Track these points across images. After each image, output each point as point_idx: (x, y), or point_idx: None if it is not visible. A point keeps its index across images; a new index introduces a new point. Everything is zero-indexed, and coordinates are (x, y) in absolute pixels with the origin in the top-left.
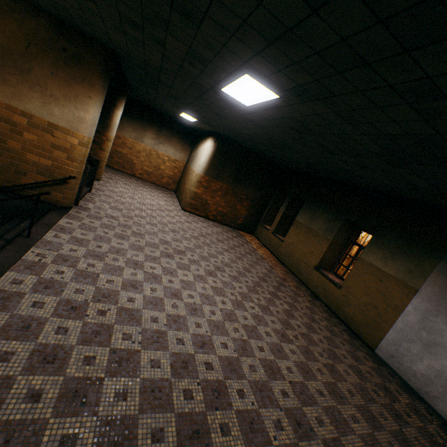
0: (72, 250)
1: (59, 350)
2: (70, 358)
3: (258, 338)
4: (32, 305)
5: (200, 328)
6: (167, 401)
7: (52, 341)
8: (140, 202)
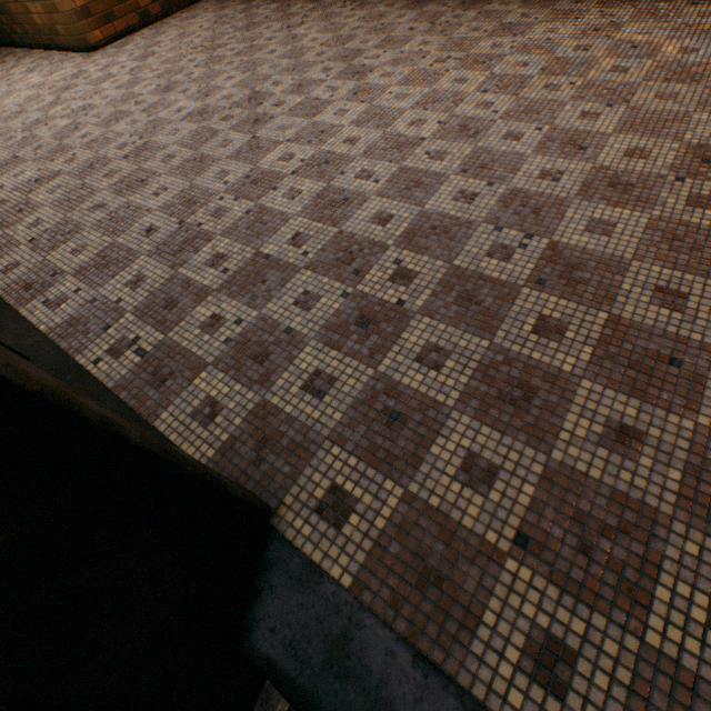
0: (134, 285)
1: (494, 373)
2: (529, 360)
3: (588, 65)
4: (314, 397)
5: (524, 138)
6: (708, 237)
7: (462, 381)
8: (3, 118)
